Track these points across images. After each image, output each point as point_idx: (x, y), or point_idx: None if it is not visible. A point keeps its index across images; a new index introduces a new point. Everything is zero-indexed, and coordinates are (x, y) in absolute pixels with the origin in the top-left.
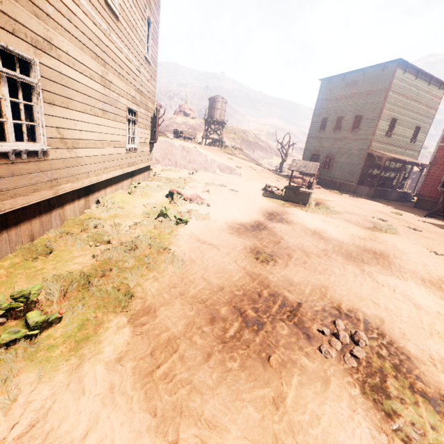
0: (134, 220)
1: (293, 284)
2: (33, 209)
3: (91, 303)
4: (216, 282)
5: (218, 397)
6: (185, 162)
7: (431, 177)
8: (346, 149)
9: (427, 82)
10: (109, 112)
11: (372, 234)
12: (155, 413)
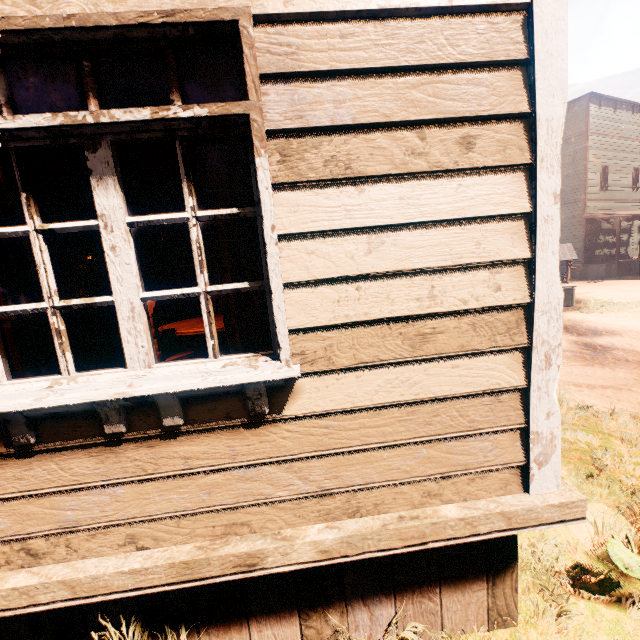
0: None
1: None
2: None
3: None
4: None
5: None
6: None
7: None
8: None
9: (628, 111)
10: None
11: None
12: None
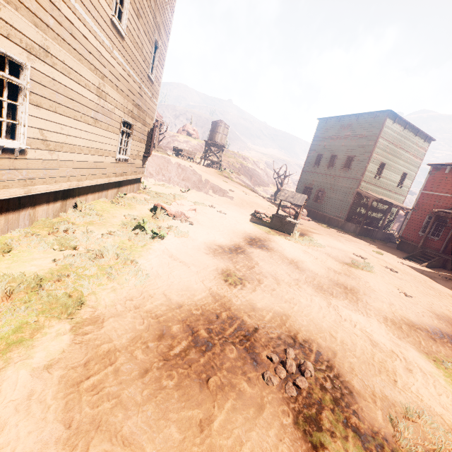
0: (109, 229)
1: (255, 309)
2: (0, 205)
3: (36, 306)
4: (176, 299)
5: (143, 414)
6: (179, 179)
7: (413, 222)
8: (337, 186)
9: (413, 134)
10: (102, 121)
11: (348, 270)
12: (70, 424)
